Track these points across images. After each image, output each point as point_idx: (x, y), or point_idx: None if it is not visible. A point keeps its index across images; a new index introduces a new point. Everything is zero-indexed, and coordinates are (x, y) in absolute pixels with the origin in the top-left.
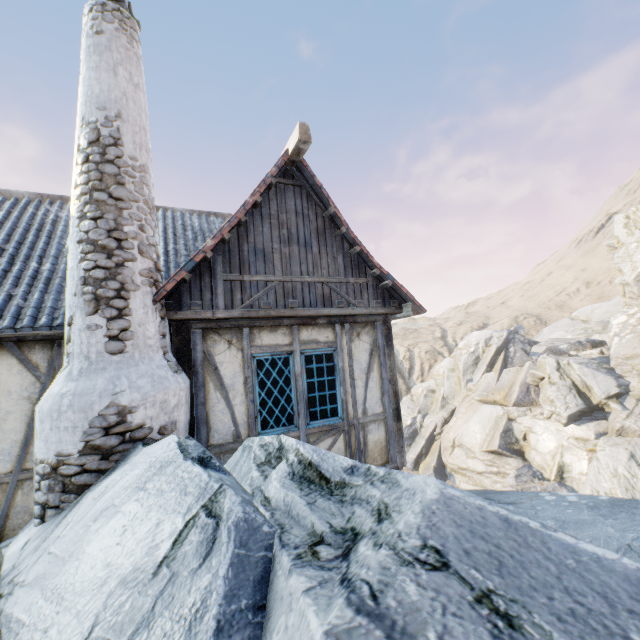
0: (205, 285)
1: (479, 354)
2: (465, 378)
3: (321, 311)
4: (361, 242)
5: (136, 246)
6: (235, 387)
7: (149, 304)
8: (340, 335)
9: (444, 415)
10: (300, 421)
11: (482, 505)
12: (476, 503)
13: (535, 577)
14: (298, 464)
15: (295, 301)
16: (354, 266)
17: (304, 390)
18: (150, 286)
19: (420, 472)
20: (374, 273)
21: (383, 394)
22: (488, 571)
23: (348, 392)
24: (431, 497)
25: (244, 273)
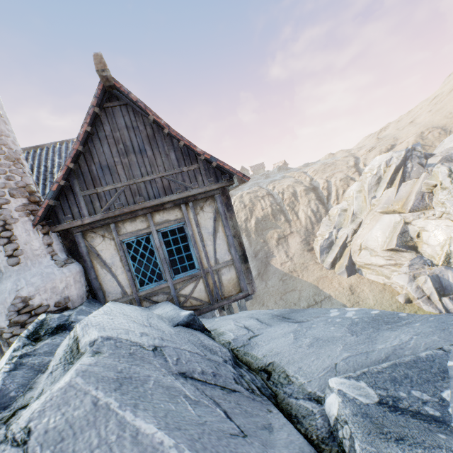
0: (72, 203)
1: (381, 175)
2: (369, 196)
3: (163, 199)
4: (183, 137)
5: (7, 192)
6: (115, 264)
7: (29, 228)
8: (186, 212)
9: (353, 227)
10: (166, 277)
11: (90, 390)
12: (87, 389)
13: (76, 451)
14: (72, 338)
15: (141, 197)
16: (185, 157)
17: (166, 256)
18: (27, 216)
19: (336, 270)
20: (201, 159)
21: (229, 247)
22: (48, 447)
23: (201, 251)
24: (60, 386)
25: (98, 187)
